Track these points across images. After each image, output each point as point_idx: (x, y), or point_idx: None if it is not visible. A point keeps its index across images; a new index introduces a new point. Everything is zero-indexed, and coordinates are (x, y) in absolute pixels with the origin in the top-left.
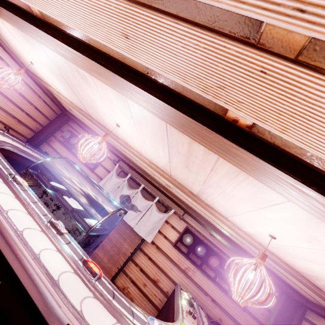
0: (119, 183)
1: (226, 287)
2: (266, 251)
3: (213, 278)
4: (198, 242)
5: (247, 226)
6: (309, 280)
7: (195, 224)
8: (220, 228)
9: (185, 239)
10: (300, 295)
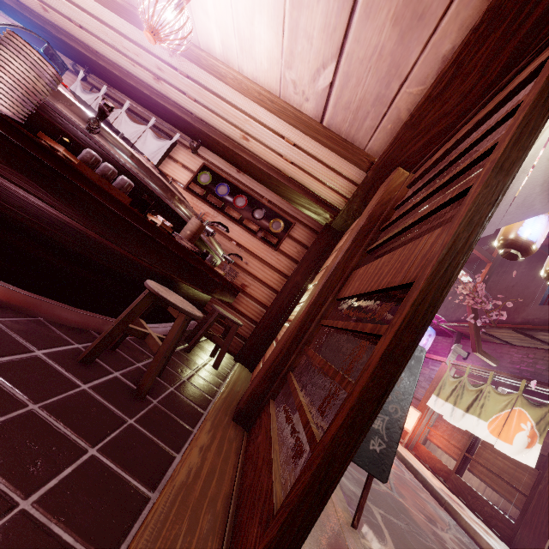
0: (88, 100)
1: (255, 228)
2: (246, 80)
3: (239, 220)
4: (220, 182)
5: (209, 25)
6: (291, 104)
7: (216, 160)
8: (236, 136)
9: (201, 179)
10: (334, 209)
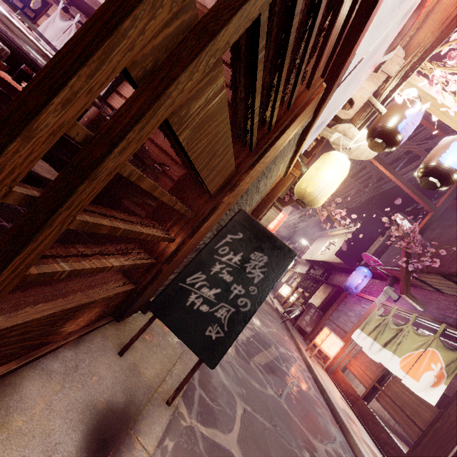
0: (64, 27)
1: None
2: None
3: None
4: None
5: None
6: None
7: None
8: None
9: None
10: None
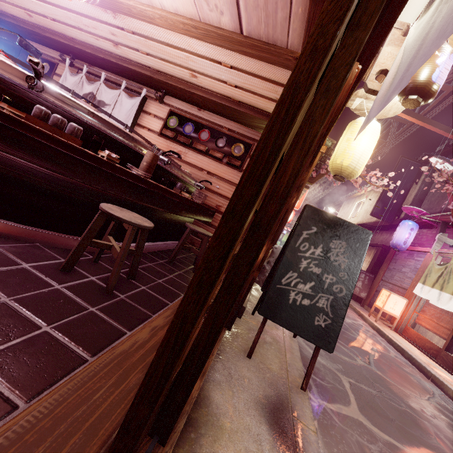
0: (76, 81)
1: (220, 156)
2: (170, 15)
3: (206, 152)
4: (186, 122)
5: None
6: (211, 24)
7: (180, 104)
8: (187, 76)
9: (170, 123)
10: None
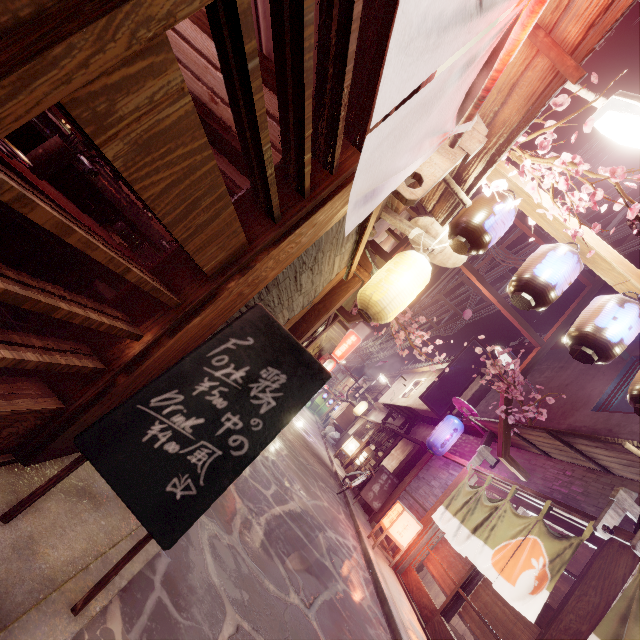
0: None
1: None
2: None
3: None
4: None
5: None
6: None
7: None
8: (210, 100)
9: None
10: None
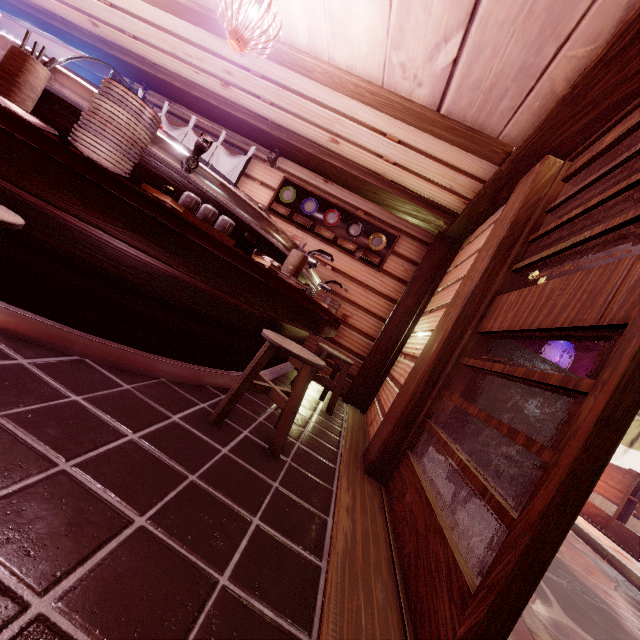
0: None
1: (352, 247)
2: (339, 72)
3: (332, 240)
4: (306, 197)
5: (291, 12)
6: (397, 92)
7: (298, 171)
8: (323, 140)
9: (284, 196)
10: (450, 214)
